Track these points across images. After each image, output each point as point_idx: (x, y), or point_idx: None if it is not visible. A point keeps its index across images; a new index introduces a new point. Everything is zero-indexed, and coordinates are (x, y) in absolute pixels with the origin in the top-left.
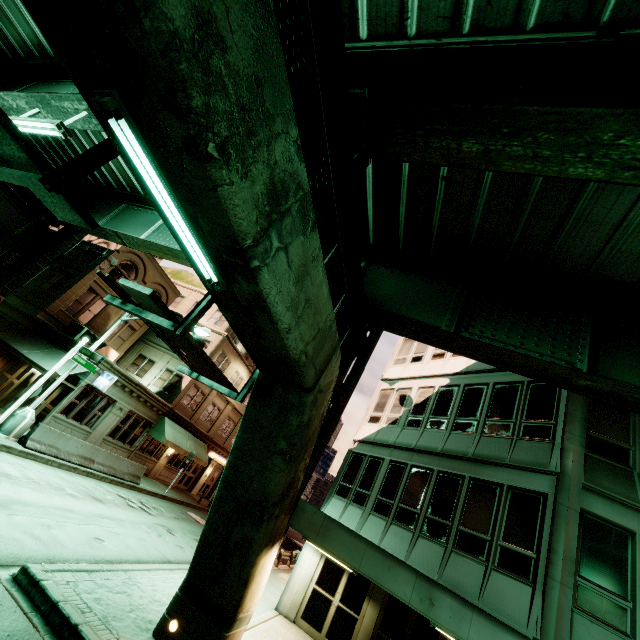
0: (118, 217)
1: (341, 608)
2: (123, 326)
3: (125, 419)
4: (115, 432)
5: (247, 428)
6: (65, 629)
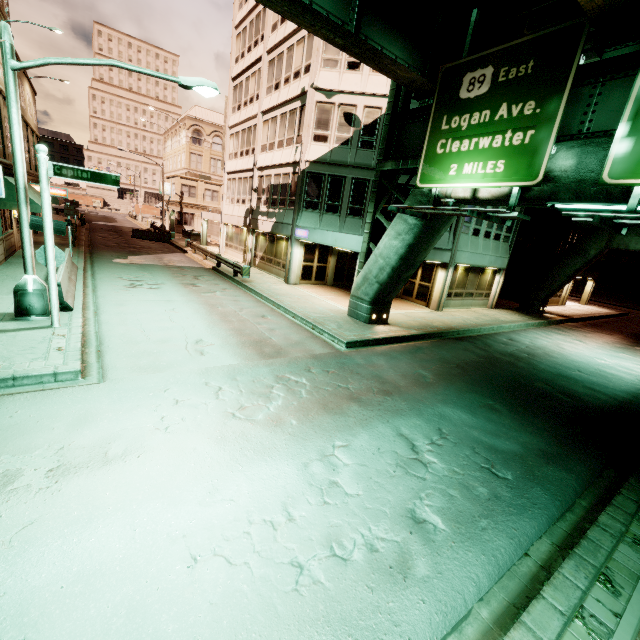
0: None
1: (319, 266)
2: None
3: None
4: None
5: (426, 231)
6: (378, 342)
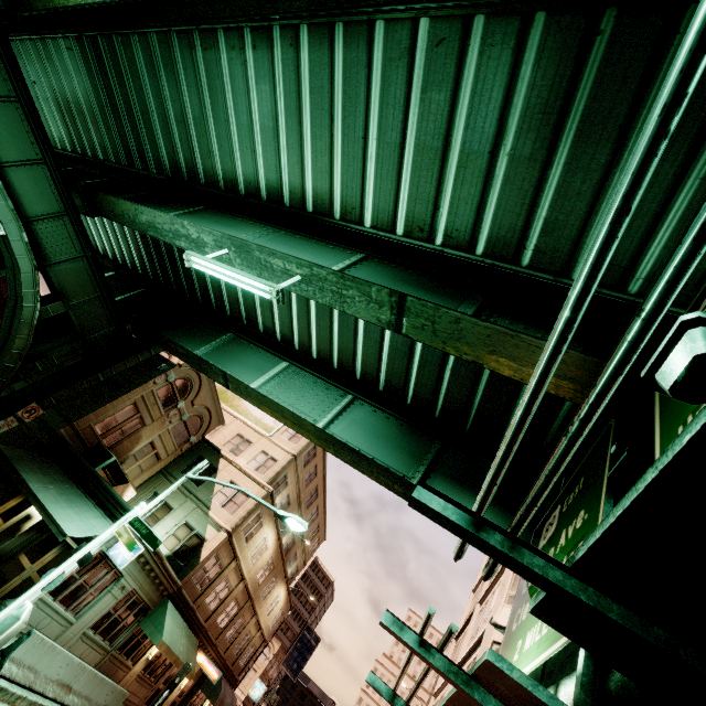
0: (222, 349)
1: None
2: (149, 453)
3: (121, 602)
4: (101, 621)
5: None
6: None
